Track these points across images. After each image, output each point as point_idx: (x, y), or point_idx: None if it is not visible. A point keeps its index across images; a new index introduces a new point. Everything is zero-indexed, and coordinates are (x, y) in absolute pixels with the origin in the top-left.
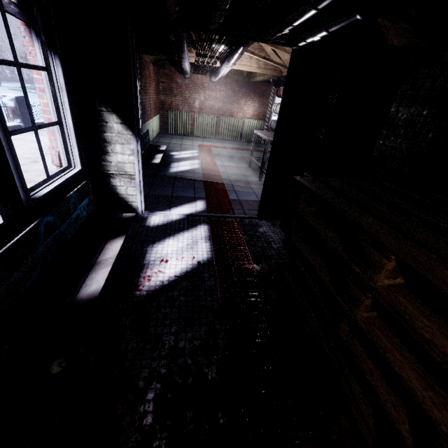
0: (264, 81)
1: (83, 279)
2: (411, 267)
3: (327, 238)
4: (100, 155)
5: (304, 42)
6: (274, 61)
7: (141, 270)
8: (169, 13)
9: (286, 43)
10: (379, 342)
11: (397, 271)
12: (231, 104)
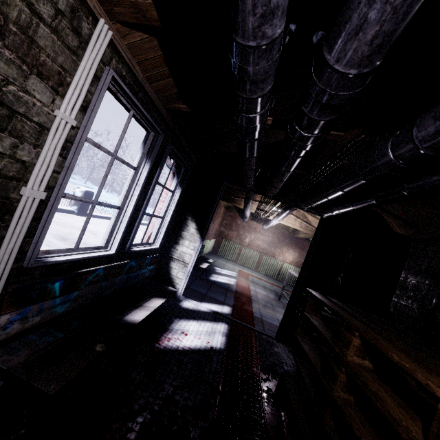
0: (305, 239)
1: (131, 310)
2: (365, 337)
3: (321, 330)
4: (173, 243)
5: (326, 214)
6: (313, 226)
7: (165, 331)
8: (248, 184)
9: (315, 213)
10: (349, 415)
11: (364, 352)
12: (274, 248)
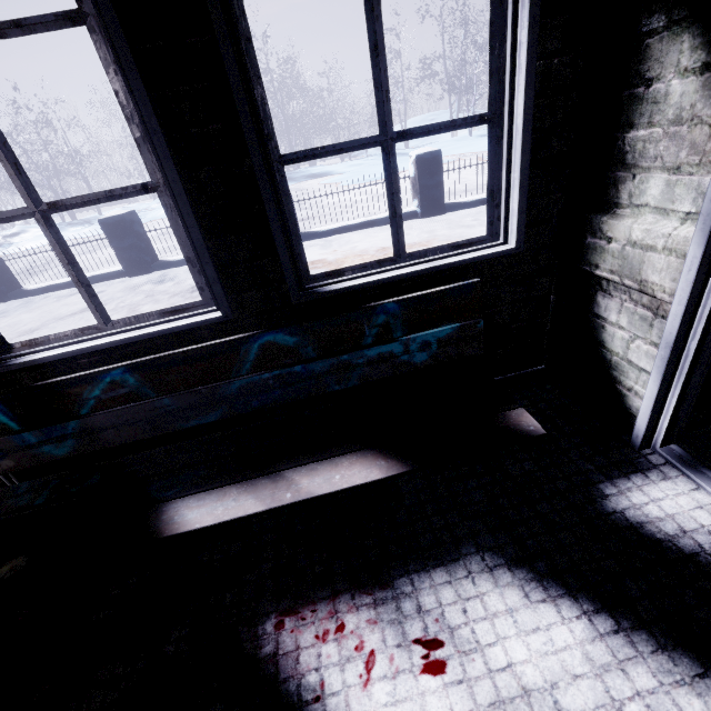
0: None
1: (223, 482)
2: None
3: None
4: (592, 211)
5: None
6: None
7: (362, 588)
8: None
9: None
10: None
11: None
12: None
